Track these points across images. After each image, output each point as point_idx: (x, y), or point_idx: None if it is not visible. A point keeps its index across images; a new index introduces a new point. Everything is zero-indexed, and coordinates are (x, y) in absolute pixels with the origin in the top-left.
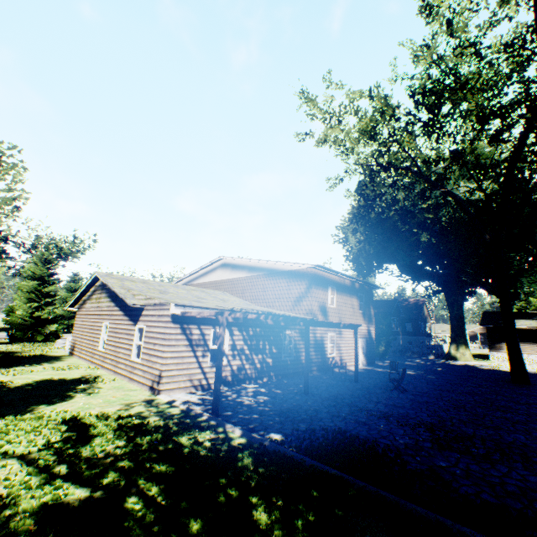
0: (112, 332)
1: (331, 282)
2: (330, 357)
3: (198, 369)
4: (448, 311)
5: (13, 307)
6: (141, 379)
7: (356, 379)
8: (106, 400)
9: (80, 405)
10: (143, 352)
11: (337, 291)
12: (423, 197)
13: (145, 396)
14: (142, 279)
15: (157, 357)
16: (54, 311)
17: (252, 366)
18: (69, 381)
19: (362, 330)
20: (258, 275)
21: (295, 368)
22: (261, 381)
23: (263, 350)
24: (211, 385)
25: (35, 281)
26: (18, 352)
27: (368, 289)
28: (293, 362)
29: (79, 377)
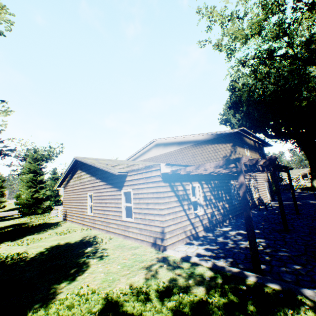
0: (97, 200)
1: (245, 143)
2: (258, 197)
3: (187, 221)
4: (307, 158)
5: (20, 194)
6: (138, 236)
7: (297, 212)
8: (122, 265)
9: (102, 277)
10: (135, 212)
11: (249, 149)
12: (300, 73)
13: (153, 254)
14: (107, 159)
15: (153, 215)
16: (45, 193)
17: (218, 212)
18: (74, 245)
19: (264, 176)
20: (187, 147)
21: (240, 209)
22: (225, 223)
23: (221, 198)
24: (197, 233)
25: (31, 174)
26: (27, 223)
27: (262, 148)
28: (238, 205)
29: (80, 239)
